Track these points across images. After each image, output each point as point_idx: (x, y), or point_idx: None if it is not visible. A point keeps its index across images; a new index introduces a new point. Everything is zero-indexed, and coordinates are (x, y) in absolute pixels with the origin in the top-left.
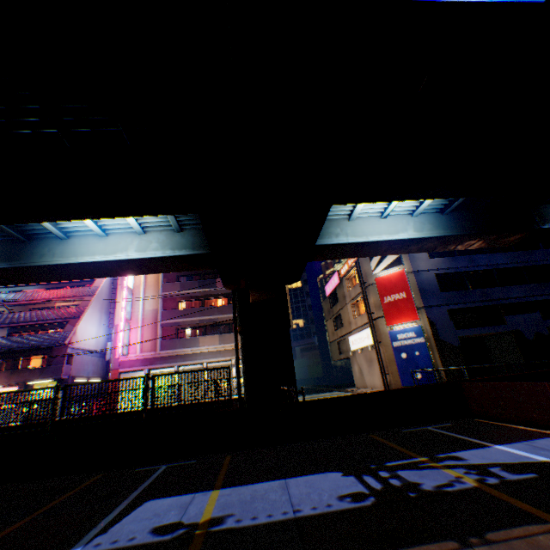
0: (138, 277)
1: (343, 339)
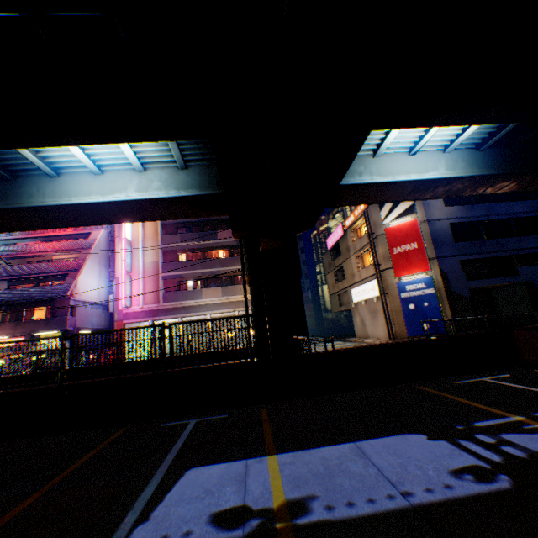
0: (136, 229)
1: (344, 292)
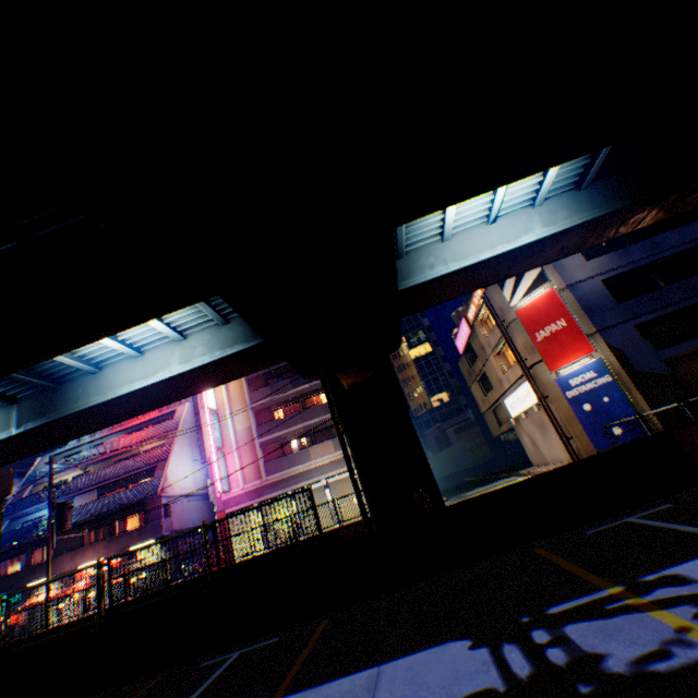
0: (219, 393)
1: (498, 406)
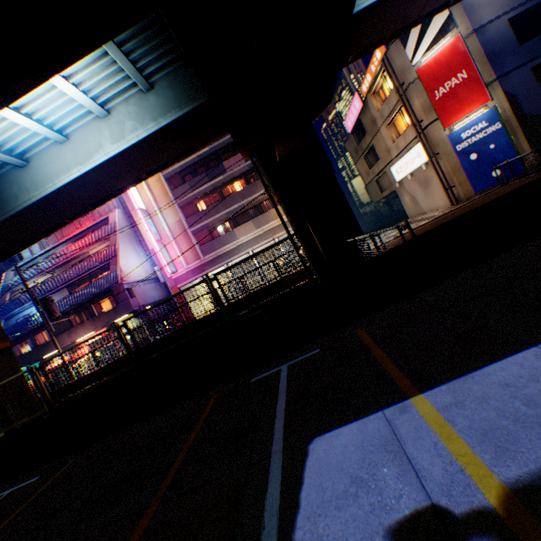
0: (144, 195)
1: (382, 175)
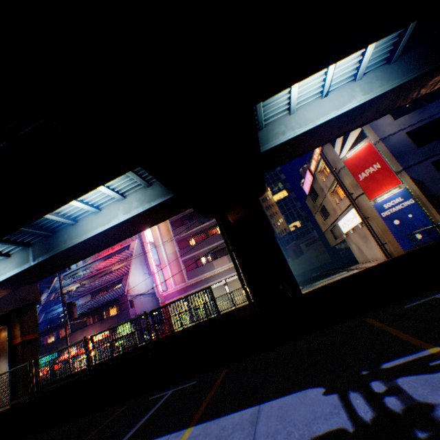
0: (154, 232)
1: (333, 226)
